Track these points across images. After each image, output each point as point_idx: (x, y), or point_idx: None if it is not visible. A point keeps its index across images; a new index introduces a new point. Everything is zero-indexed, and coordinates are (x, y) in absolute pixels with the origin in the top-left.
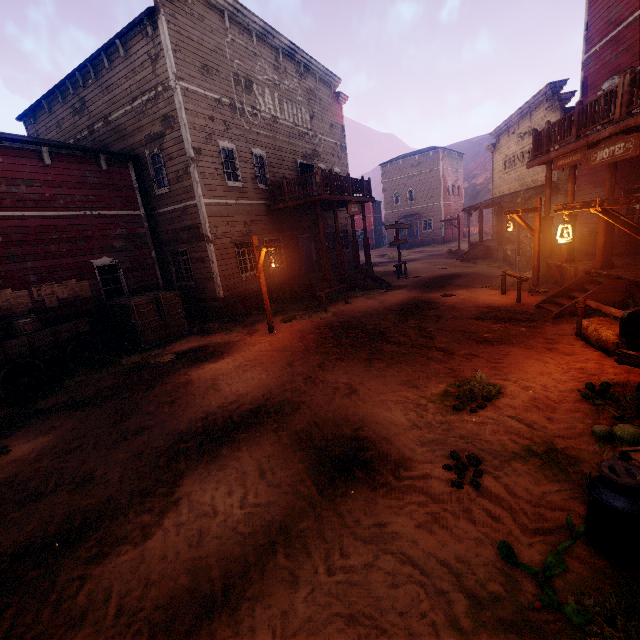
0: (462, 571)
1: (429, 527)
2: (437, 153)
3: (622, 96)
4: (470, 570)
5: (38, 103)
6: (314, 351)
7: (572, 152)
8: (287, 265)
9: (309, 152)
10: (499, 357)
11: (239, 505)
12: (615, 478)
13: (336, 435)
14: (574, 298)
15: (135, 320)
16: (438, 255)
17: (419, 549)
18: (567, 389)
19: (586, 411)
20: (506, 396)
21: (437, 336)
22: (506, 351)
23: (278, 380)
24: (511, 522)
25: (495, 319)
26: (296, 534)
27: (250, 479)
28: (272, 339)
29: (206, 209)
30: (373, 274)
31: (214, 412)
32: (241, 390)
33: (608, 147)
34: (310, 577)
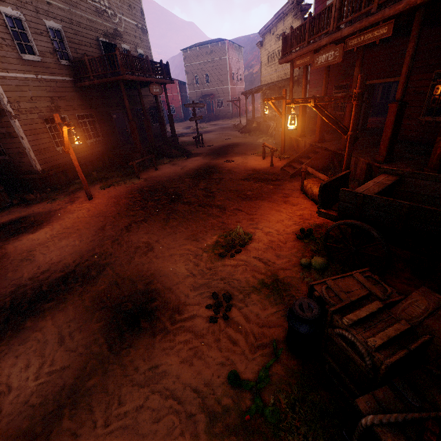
0: (207, 393)
1: (190, 361)
2: (224, 44)
3: (335, 12)
4: (212, 391)
5: None
6: (124, 215)
7: (305, 55)
8: (104, 138)
9: (110, 31)
10: (254, 210)
11: (34, 377)
12: (301, 314)
13: (131, 291)
14: (303, 163)
15: None
16: (227, 128)
17: (180, 382)
18: (291, 232)
19: (299, 247)
20: (254, 241)
21: (217, 195)
22: (259, 205)
23: (90, 245)
24: (244, 344)
25: (256, 180)
26: (83, 393)
27: (49, 348)
28: (90, 206)
29: (0, 83)
30: (177, 144)
31: (25, 284)
32: (54, 259)
33: (325, 53)
34: (89, 432)
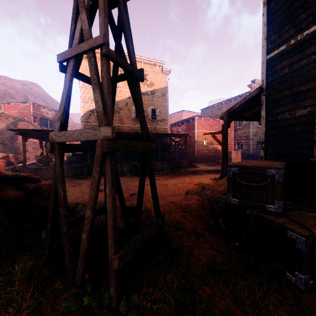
0: None
1: None
2: None
3: None
4: None
5: (208, 107)
6: None
7: None
8: None
9: None
10: None
11: None
12: None
13: None
14: None
15: (232, 155)
16: None
17: None
18: None
19: None
20: None
21: None
22: None
23: None
24: None
25: None
26: None
27: None
28: None
29: (252, 132)
30: None
31: None
32: None
33: None
34: None
